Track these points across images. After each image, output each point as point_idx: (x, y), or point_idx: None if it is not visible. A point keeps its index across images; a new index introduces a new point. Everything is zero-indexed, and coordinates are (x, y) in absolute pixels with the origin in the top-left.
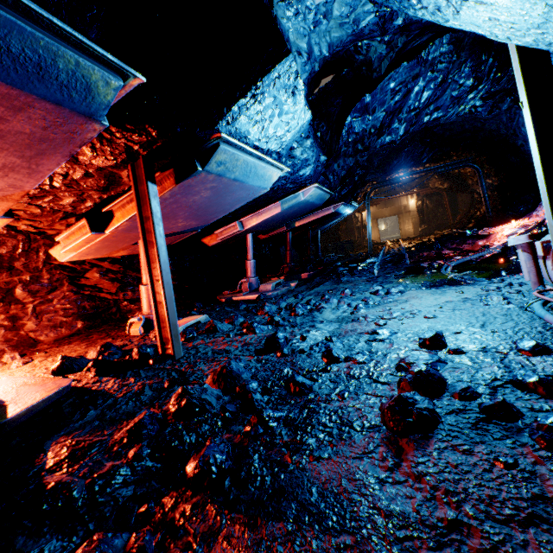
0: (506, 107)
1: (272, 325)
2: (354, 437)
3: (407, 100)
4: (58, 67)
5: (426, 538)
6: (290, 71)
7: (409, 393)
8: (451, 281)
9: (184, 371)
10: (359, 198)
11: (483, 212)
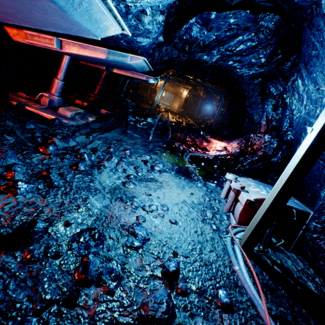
0: (256, 82)
1: (45, 181)
2: None
3: (231, 41)
4: None
5: None
6: None
7: None
8: (187, 170)
9: None
10: (163, 74)
11: (211, 123)
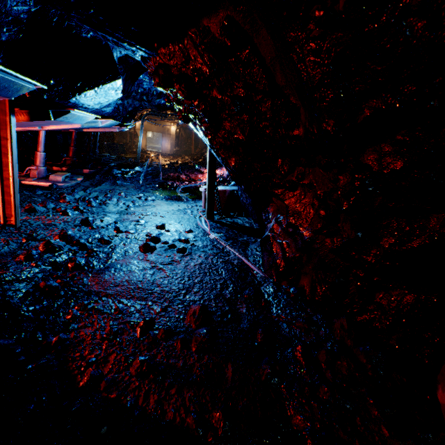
0: None
1: (78, 211)
2: (130, 254)
3: None
4: (13, 87)
5: (147, 269)
6: (118, 84)
7: (149, 242)
8: (178, 197)
9: (31, 234)
10: (136, 116)
11: None
